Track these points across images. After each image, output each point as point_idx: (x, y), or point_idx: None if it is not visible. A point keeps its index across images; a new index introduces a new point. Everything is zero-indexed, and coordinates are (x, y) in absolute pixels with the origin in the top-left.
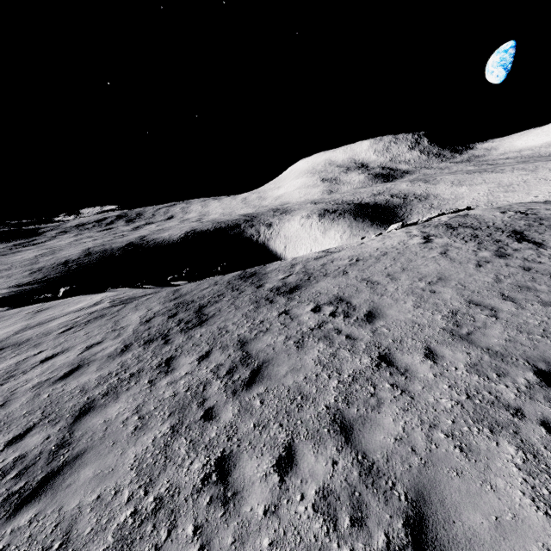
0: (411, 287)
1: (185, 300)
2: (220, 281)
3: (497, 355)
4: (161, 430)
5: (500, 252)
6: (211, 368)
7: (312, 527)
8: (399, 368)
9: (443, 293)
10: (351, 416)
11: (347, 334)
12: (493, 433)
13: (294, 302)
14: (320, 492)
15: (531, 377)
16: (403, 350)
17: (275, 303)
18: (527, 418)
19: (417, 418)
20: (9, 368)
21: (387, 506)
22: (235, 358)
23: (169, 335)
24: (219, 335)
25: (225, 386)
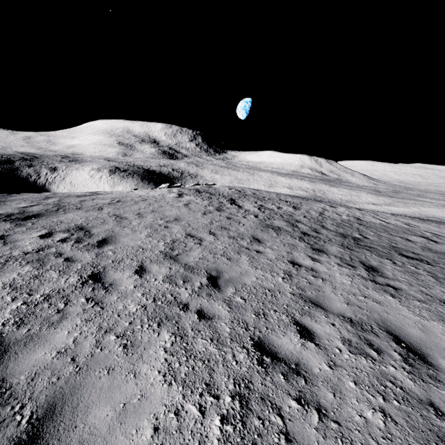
0: (152, 223)
1: None
2: None
3: (189, 268)
4: None
5: (219, 208)
6: None
7: None
8: (105, 283)
9: (174, 228)
10: (15, 338)
11: (68, 257)
12: (160, 326)
13: (22, 228)
14: None
15: (205, 281)
16: (118, 269)
17: None
18: (189, 310)
19: (96, 326)
20: None
21: None
22: None
23: None
24: None
25: None
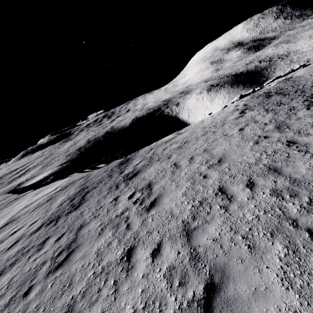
0: (195, 172)
1: (85, 186)
2: (109, 168)
3: (194, 259)
4: (6, 300)
5: (283, 124)
6: (54, 249)
7: None
8: (130, 263)
9: (210, 178)
10: (76, 310)
11: (129, 223)
12: None
13: (126, 188)
14: None
15: (199, 291)
16: (144, 244)
17: (117, 189)
18: None
19: None
20: (1, 238)
21: None
22: (69, 241)
23: (60, 217)
24: (77, 219)
25: (49, 266)
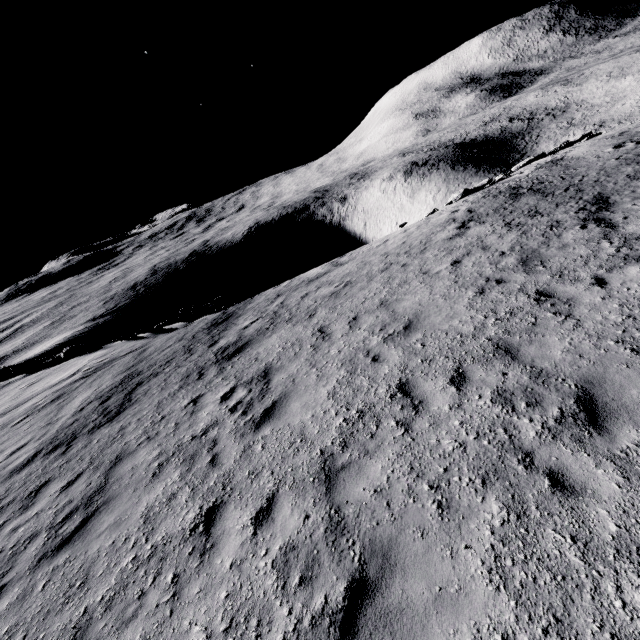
0: (358, 348)
1: (135, 371)
2: (190, 332)
3: (335, 529)
4: None
5: (535, 255)
6: (58, 508)
7: None
8: (209, 538)
9: (386, 362)
10: (90, 637)
11: (216, 453)
12: None
13: (219, 379)
14: None
15: (336, 596)
16: (242, 498)
17: (201, 380)
18: None
19: None
20: None
21: None
22: (89, 491)
23: (76, 437)
24: (111, 442)
25: (43, 544)
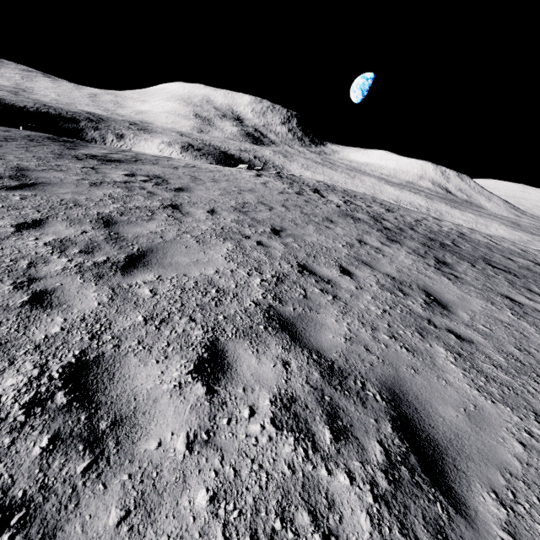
0: (226, 188)
1: None
2: (16, 131)
3: (256, 221)
4: None
5: (299, 193)
6: None
7: (36, 250)
8: (182, 211)
9: (247, 195)
10: (120, 219)
11: (150, 191)
12: (225, 240)
13: (108, 166)
14: (58, 240)
15: (268, 230)
16: (192, 207)
17: (85, 161)
18: (250, 239)
19: (176, 229)
20: None
21: (119, 250)
22: (3, 173)
23: None
24: None
25: None
